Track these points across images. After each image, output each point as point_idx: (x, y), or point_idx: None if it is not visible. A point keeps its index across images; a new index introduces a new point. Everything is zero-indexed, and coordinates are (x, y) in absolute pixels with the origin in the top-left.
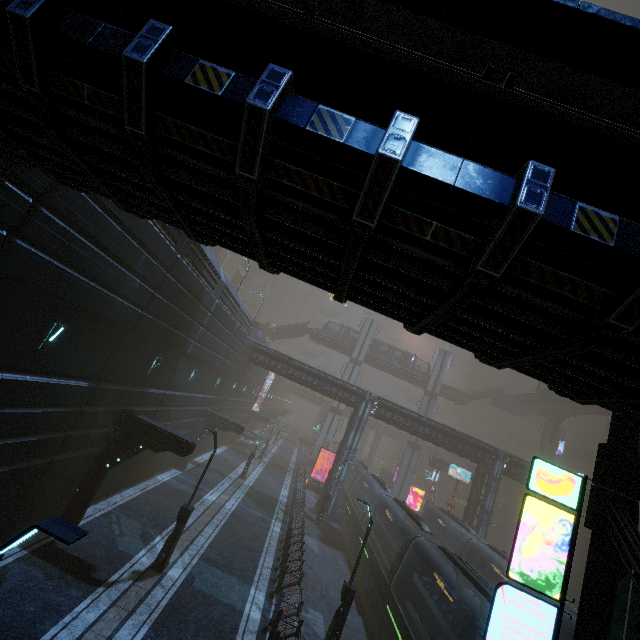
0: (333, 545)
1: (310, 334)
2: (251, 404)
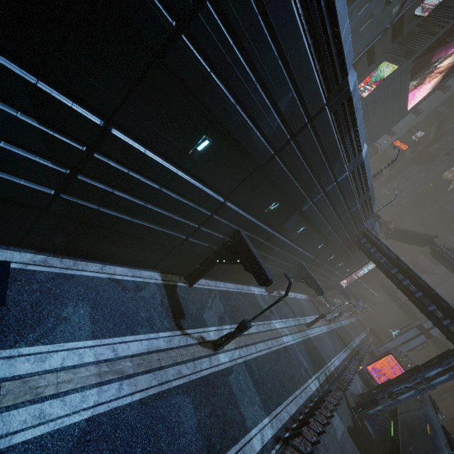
0: (358, 445)
1: (432, 248)
2: (341, 278)
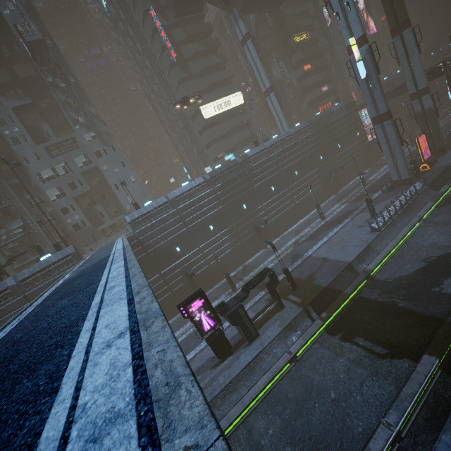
0: None
1: None
2: None
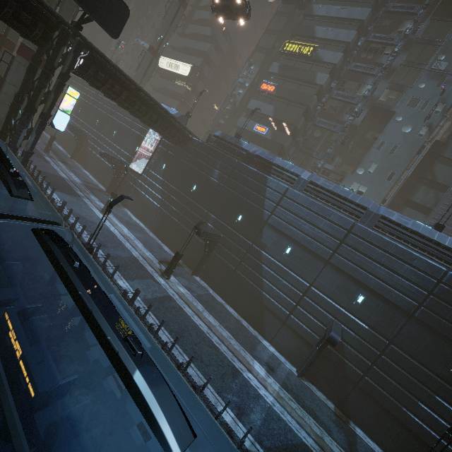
0: None
1: None
2: None
